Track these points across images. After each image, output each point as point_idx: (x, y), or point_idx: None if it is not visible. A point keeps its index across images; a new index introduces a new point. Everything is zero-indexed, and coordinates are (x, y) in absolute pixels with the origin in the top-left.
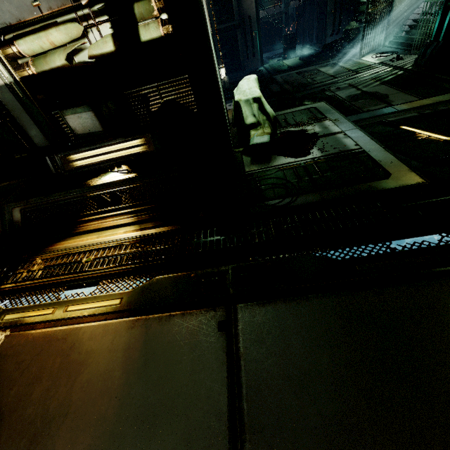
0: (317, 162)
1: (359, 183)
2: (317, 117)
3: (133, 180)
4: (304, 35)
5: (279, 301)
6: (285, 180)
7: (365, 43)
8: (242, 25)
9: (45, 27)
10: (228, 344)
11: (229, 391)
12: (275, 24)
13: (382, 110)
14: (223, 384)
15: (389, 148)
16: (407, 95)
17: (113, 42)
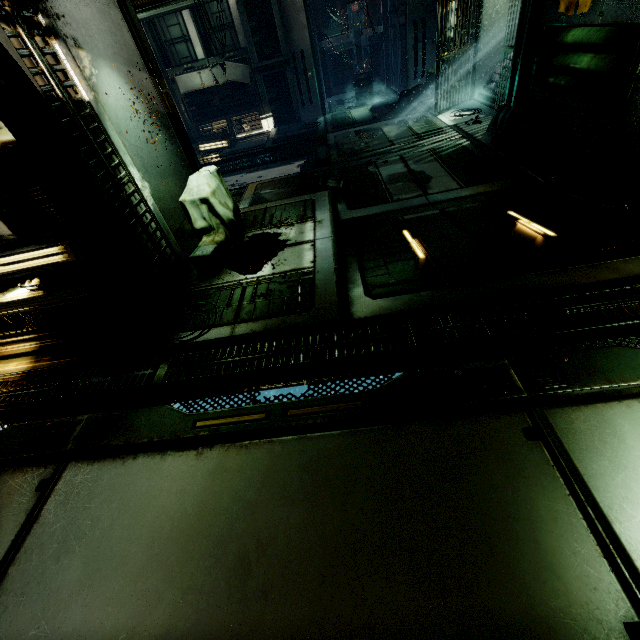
0: (259, 283)
1: (278, 316)
2: (304, 216)
3: (39, 300)
4: (389, 73)
5: (109, 459)
6: (213, 305)
7: (441, 96)
8: (293, 62)
9: None
10: (35, 505)
11: (6, 554)
12: (344, 60)
13: (412, 201)
14: (4, 548)
15: (361, 264)
16: (450, 181)
17: None
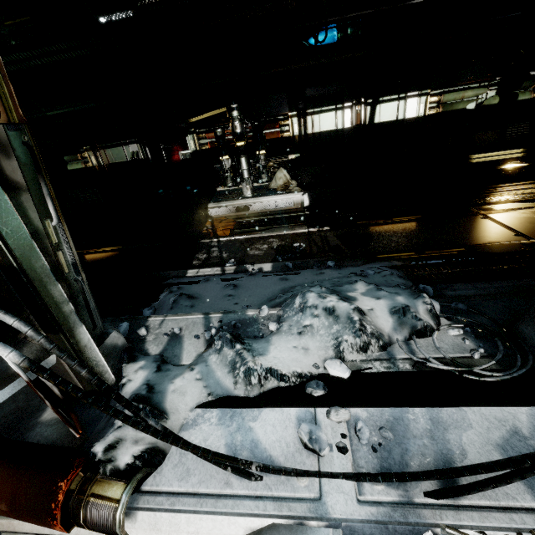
0: None
1: None
2: None
3: None
4: None
5: None
6: None
7: None
8: None
9: (464, 89)
10: None
11: None
12: None
13: None
14: None
15: None
16: None
17: (499, 99)
